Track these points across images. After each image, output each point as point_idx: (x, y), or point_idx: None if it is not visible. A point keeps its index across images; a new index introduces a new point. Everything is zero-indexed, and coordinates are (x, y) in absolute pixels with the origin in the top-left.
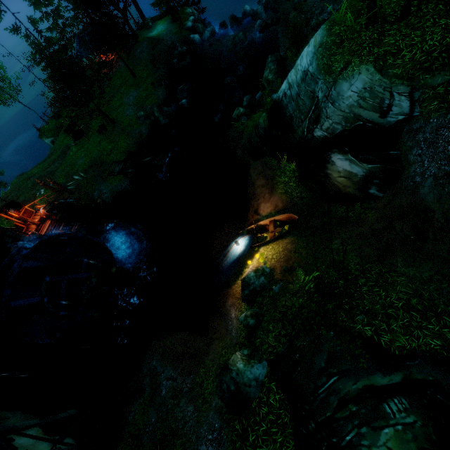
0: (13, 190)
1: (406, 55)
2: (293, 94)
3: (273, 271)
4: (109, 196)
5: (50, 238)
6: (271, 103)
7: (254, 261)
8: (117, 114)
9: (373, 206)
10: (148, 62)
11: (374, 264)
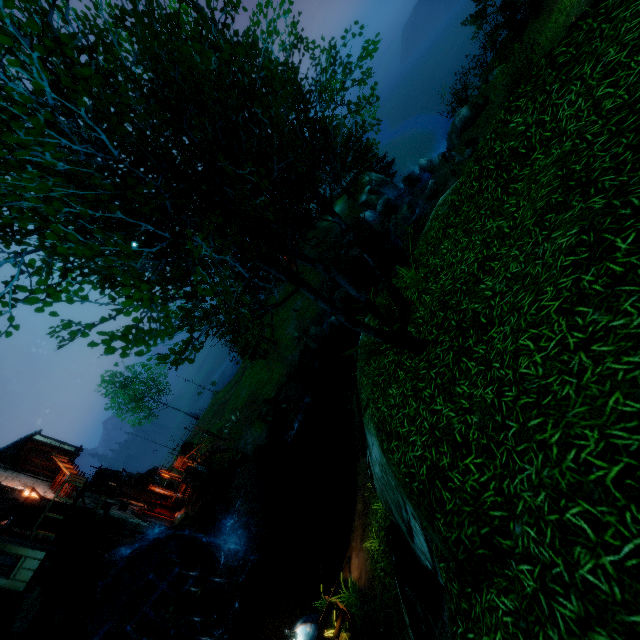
0: (202, 417)
1: (395, 452)
2: None
3: None
4: (251, 449)
5: (142, 546)
6: None
7: None
8: (281, 331)
9: None
10: None
11: None
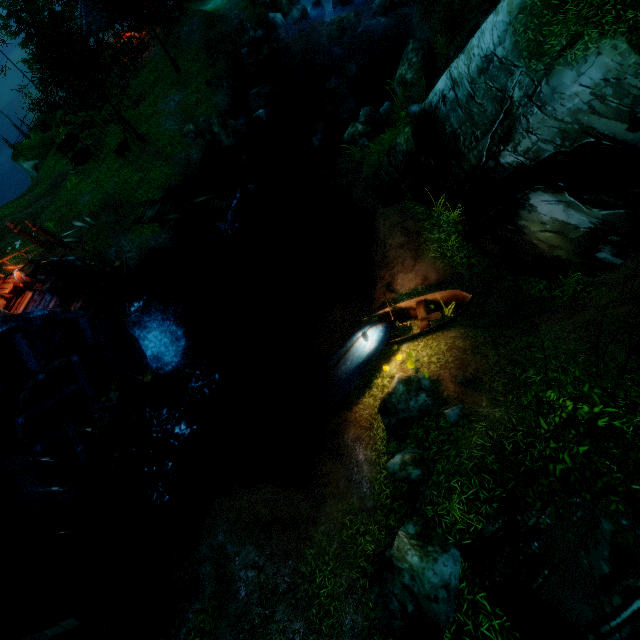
0: None
1: None
2: (461, 96)
3: (437, 384)
4: (135, 257)
5: (34, 318)
6: (406, 118)
7: (393, 367)
8: (148, 127)
9: (601, 280)
10: (201, 50)
11: (636, 375)
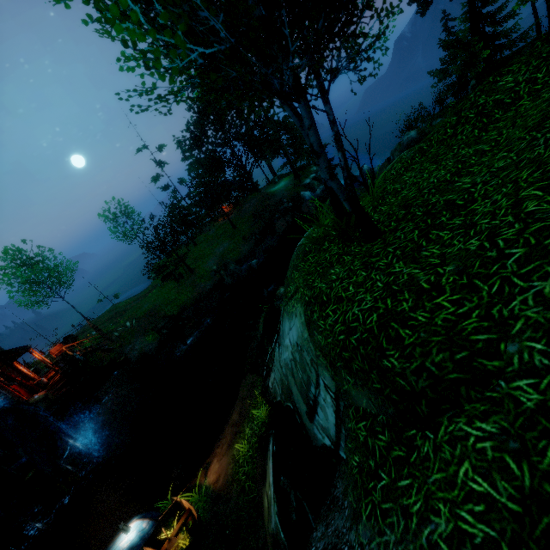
0: (95, 319)
1: (330, 316)
2: None
3: None
4: (136, 355)
5: None
6: None
7: None
8: (201, 263)
9: None
10: (251, 216)
11: None
